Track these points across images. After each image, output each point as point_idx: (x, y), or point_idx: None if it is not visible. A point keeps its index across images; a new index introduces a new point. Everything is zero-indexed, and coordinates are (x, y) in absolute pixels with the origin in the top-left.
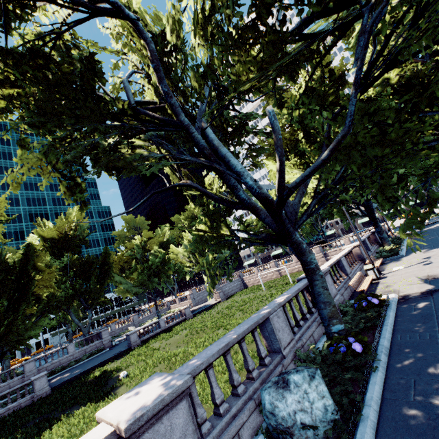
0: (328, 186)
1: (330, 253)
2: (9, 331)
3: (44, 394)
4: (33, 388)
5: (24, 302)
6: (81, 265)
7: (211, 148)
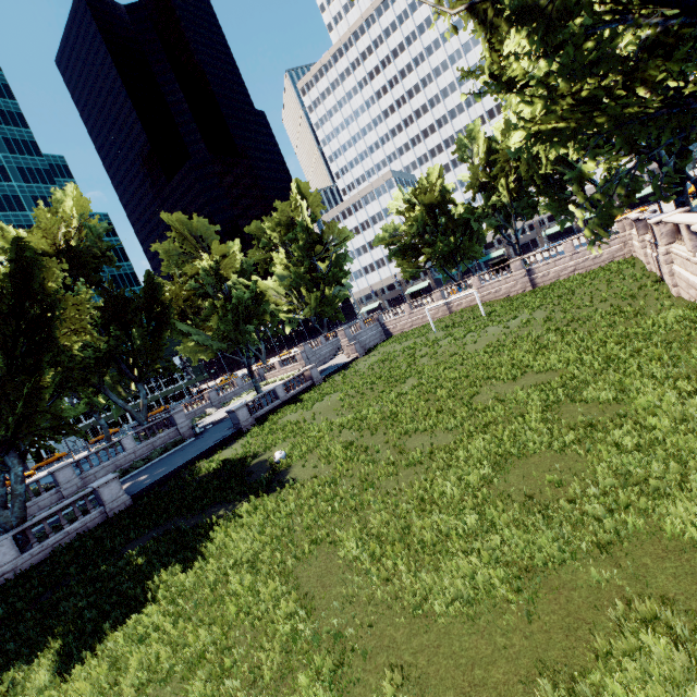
0: None
1: (538, 269)
2: (33, 410)
3: (122, 505)
4: (100, 500)
5: (48, 356)
6: (110, 306)
7: None
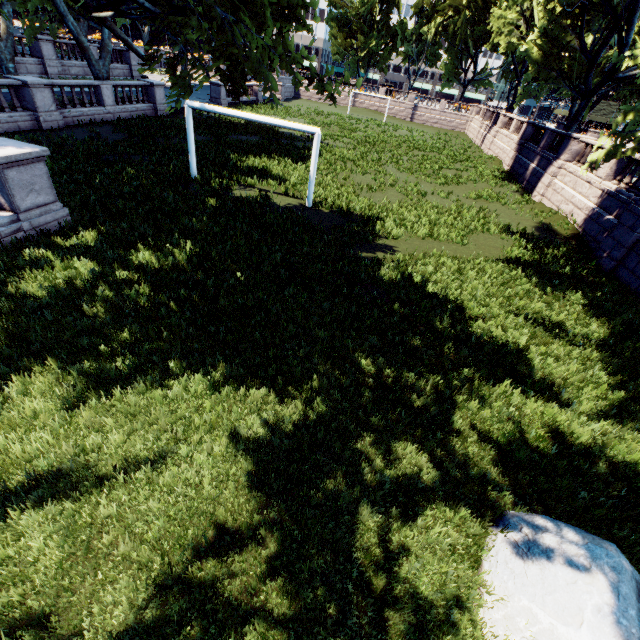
0: (625, 81)
1: (421, 109)
2: None
3: (164, 112)
4: (153, 97)
5: None
6: None
7: (634, 6)
